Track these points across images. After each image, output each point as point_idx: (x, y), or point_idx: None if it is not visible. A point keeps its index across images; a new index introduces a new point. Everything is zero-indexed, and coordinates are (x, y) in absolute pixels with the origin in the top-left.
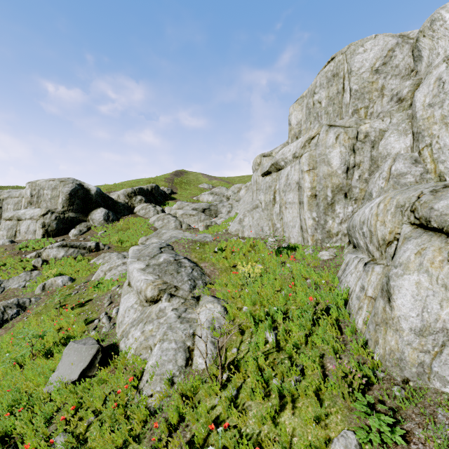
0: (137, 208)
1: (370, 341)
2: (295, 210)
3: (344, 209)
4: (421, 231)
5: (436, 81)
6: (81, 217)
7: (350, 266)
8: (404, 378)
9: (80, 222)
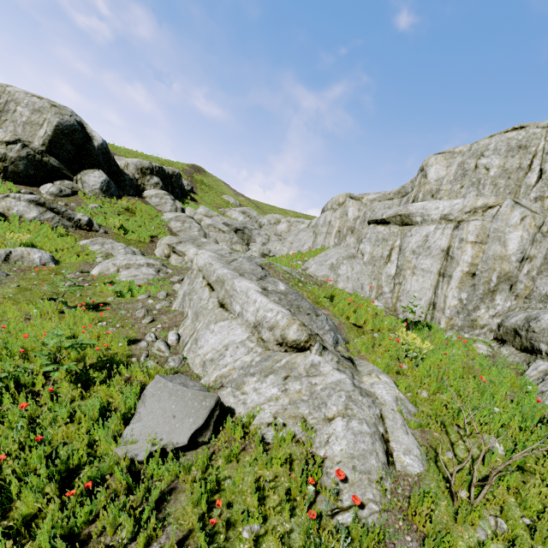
0: (149, 193)
1: None
2: (429, 281)
3: (504, 302)
4: None
5: None
6: (66, 170)
7: None
8: None
9: (62, 178)
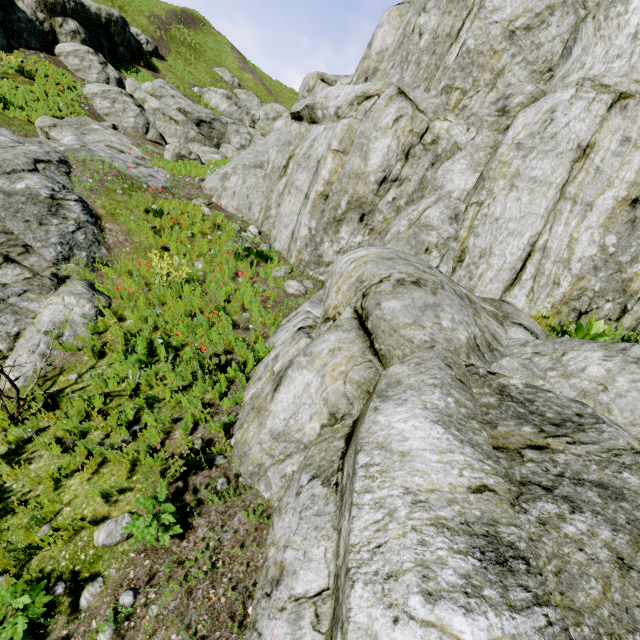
0: (64, 48)
1: (239, 421)
2: (298, 204)
3: (350, 236)
4: (355, 325)
5: (548, 112)
6: None
7: (295, 319)
8: (238, 472)
9: None
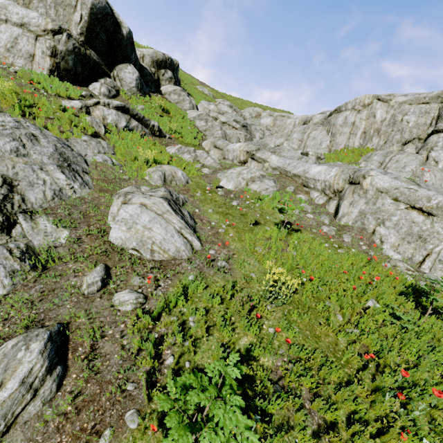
0: (167, 89)
1: None
2: None
3: None
4: None
5: None
6: (103, 65)
7: None
8: None
9: (101, 75)
